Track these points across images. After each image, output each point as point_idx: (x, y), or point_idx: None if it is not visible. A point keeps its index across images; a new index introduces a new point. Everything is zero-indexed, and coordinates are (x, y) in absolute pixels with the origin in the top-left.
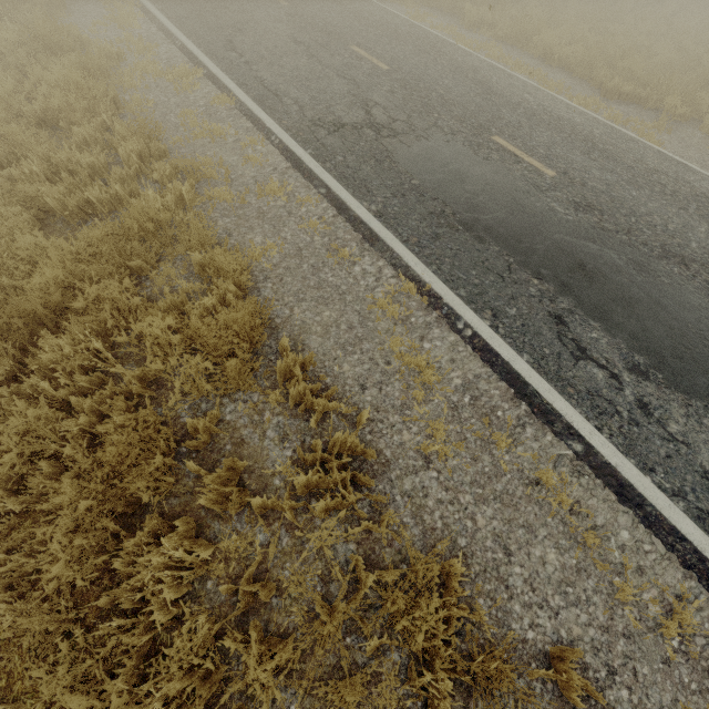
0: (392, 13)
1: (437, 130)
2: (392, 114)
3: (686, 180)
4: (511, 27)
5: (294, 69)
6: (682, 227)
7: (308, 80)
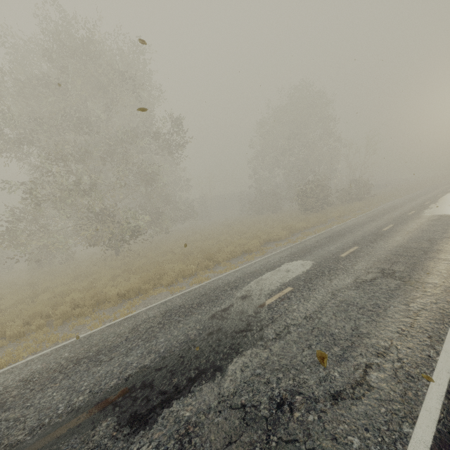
0: (303, 242)
1: (424, 215)
2: (430, 217)
3: (377, 212)
4: (291, 229)
5: (438, 227)
6: (408, 208)
7: (441, 224)
